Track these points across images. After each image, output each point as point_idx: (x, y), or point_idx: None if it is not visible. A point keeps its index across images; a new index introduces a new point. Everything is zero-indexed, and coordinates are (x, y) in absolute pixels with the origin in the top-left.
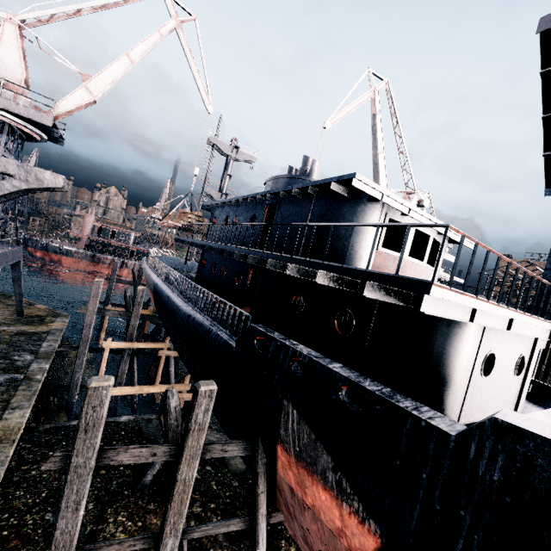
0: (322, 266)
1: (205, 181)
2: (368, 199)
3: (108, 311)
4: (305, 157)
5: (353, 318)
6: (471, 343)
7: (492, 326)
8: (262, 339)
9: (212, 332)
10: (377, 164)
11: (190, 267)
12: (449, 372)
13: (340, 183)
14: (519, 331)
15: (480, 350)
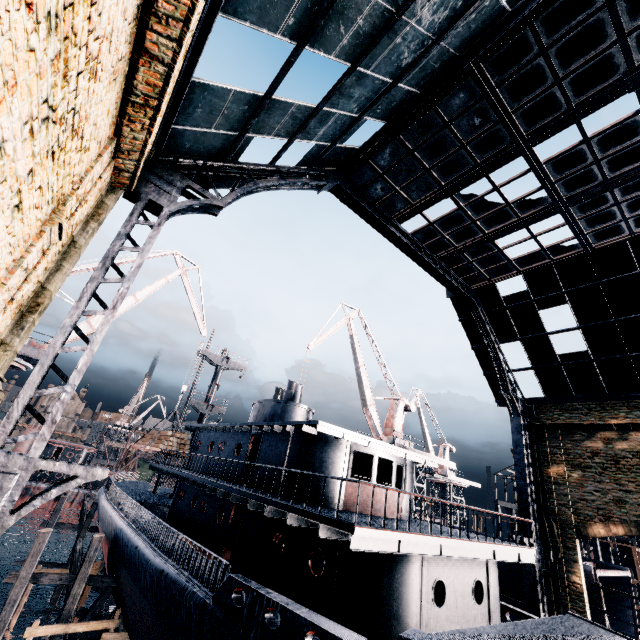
0: (291, 508)
1: (191, 391)
2: (334, 436)
3: (45, 575)
4: (289, 382)
5: (323, 556)
6: (413, 571)
7: (424, 553)
8: (240, 591)
9: (187, 590)
10: (360, 375)
11: (160, 496)
12: (400, 604)
13: (310, 425)
14: (455, 554)
15: (424, 578)
